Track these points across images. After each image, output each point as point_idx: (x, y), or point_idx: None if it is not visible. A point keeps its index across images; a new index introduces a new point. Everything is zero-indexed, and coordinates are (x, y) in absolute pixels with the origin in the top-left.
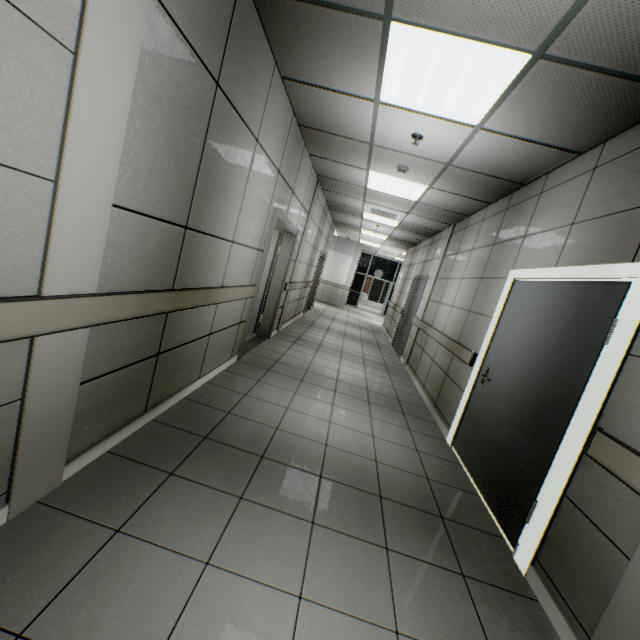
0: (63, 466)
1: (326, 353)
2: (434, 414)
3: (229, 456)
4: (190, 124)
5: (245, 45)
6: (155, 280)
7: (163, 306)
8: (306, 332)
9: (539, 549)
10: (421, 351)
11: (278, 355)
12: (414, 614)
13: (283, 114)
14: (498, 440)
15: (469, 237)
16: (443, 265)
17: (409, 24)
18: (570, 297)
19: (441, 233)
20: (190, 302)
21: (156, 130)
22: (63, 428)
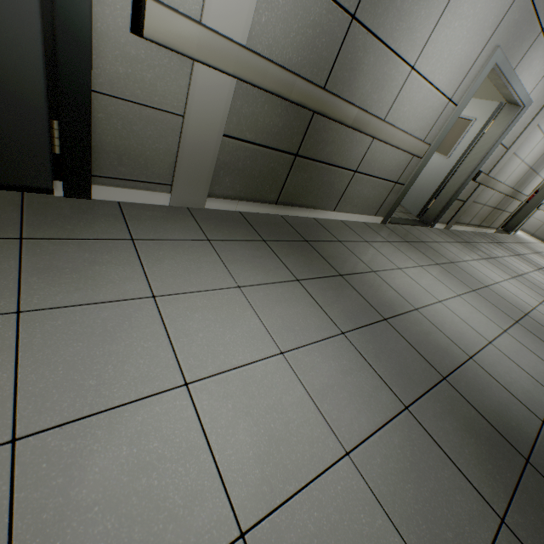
0: (206, 195)
1: (494, 265)
2: None
3: (313, 258)
4: None
5: None
6: (305, 69)
7: (306, 100)
8: (483, 243)
9: None
10: None
11: (428, 239)
12: (383, 466)
13: None
14: None
15: None
16: None
17: None
18: None
19: None
20: (337, 114)
21: None
22: (208, 163)
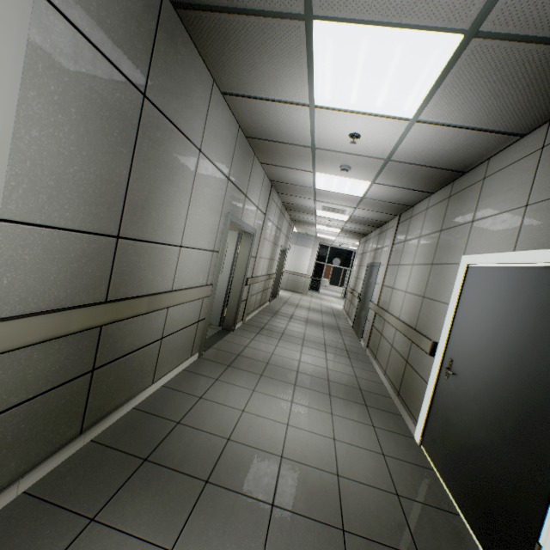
0: None
1: (288, 342)
2: (398, 404)
3: (168, 484)
4: (112, 133)
5: (175, 61)
6: (80, 294)
7: (91, 321)
8: (270, 321)
9: None
10: (379, 335)
11: (240, 348)
12: None
13: (227, 127)
14: (475, 448)
15: (415, 225)
16: (393, 252)
17: (331, 20)
18: (539, 284)
19: (388, 223)
20: (129, 311)
21: (63, 139)
22: None
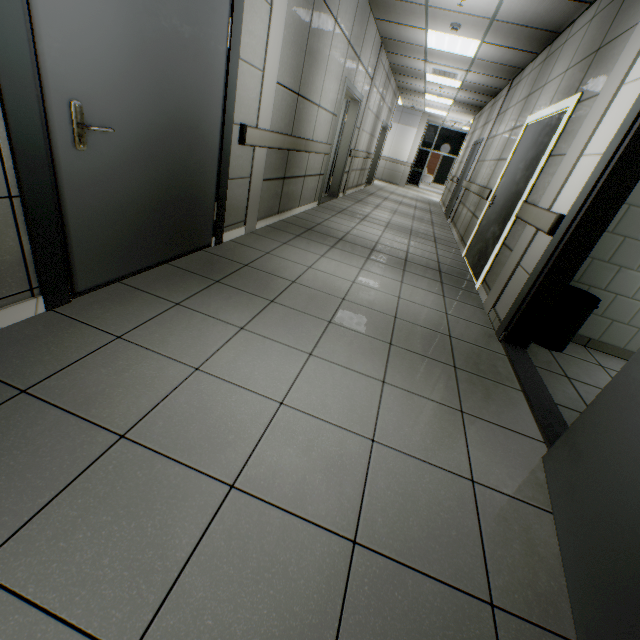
0: (256, 221)
1: (382, 210)
2: (459, 245)
3: (323, 236)
4: (303, 24)
5: None
6: (285, 129)
7: (289, 146)
8: (366, 198)
9: (486, 275)
10: (462, 207)
11: (345, 207)
12: (411, 282)
13: None
14: (486, 237)
15: (517, 92)
16: (495, 125)
17: None
18: (544, 129)
19: (502, 91)
20: (299, 147)
21: (291, 34)
22: (258, 200)
